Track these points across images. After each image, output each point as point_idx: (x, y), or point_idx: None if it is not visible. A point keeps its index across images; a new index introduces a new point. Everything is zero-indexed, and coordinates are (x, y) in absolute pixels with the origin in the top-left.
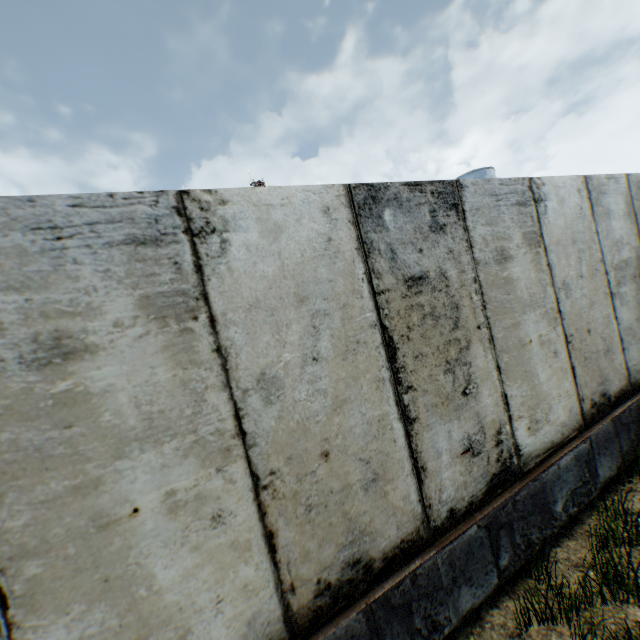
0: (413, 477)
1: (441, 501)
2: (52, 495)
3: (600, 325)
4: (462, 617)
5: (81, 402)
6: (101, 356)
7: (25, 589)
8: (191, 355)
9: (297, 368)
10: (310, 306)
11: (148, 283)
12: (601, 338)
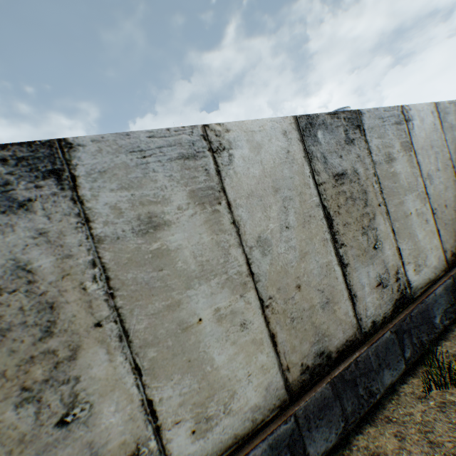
0: (349, 301)
1: (366, 316)
2: (156, 310)
3: (452, 202)
4: (386, 389)
5: (165, 255)
6: (172, 227)
7: (148, 365)
8: (219, 226)
9: (278, 233)
10: (281, 194)
11: (192, 182)
12: (453, 210)
